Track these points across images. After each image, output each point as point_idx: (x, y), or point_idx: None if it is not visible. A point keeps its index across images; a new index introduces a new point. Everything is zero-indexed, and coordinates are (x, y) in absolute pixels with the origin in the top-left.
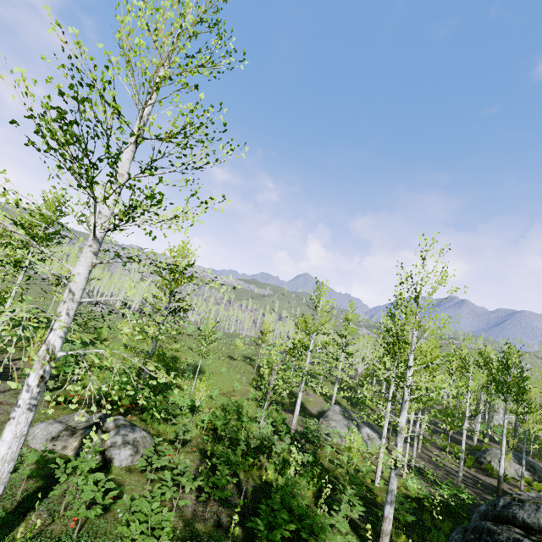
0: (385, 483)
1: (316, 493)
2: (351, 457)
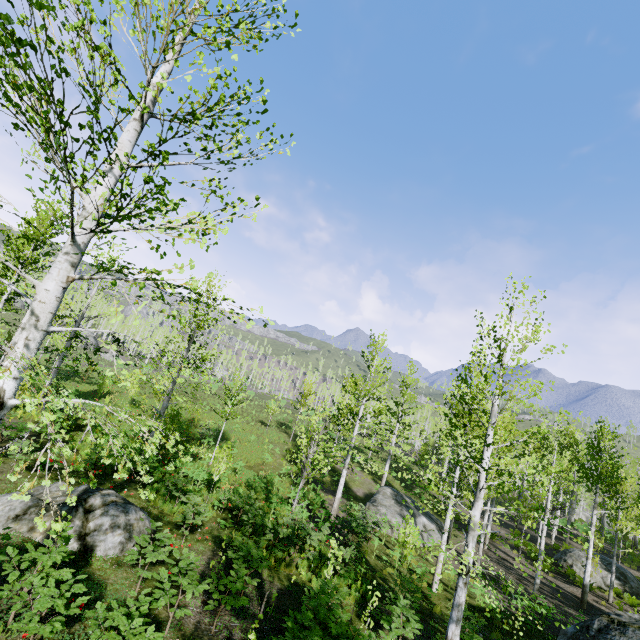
0: (445, 588)
1: (359, 600)
2: (404, 555)
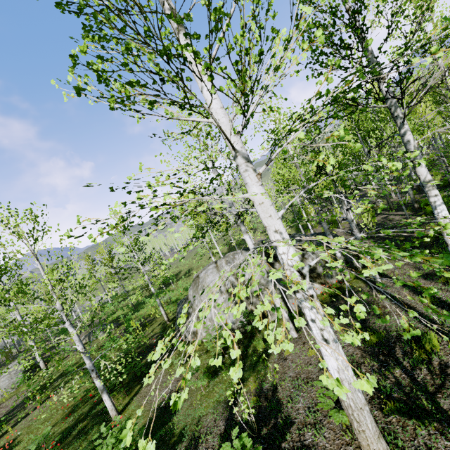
0: None
1: None
2: None
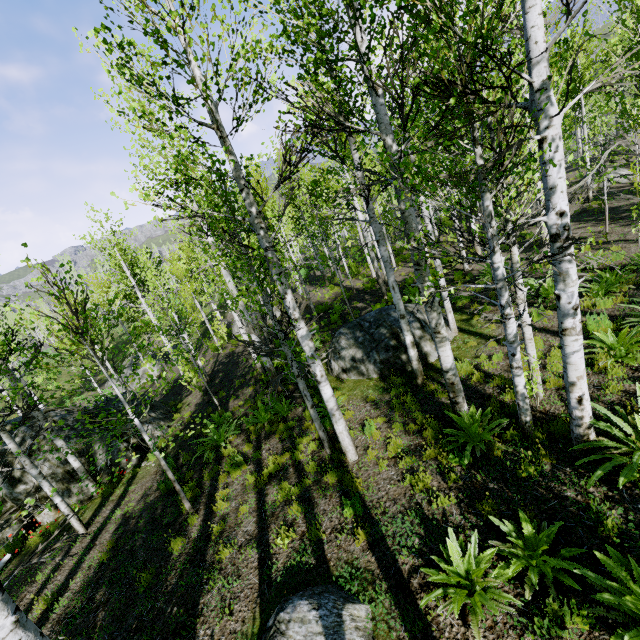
0: None
1: None
2: None
